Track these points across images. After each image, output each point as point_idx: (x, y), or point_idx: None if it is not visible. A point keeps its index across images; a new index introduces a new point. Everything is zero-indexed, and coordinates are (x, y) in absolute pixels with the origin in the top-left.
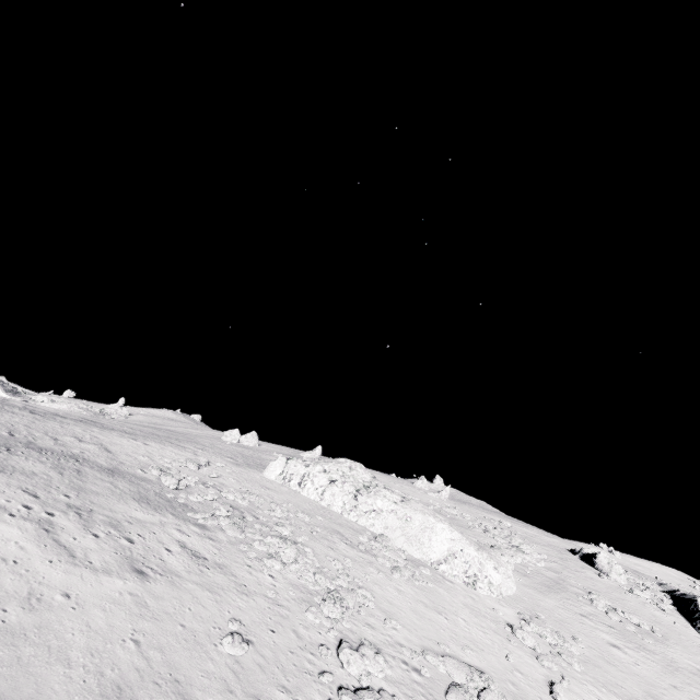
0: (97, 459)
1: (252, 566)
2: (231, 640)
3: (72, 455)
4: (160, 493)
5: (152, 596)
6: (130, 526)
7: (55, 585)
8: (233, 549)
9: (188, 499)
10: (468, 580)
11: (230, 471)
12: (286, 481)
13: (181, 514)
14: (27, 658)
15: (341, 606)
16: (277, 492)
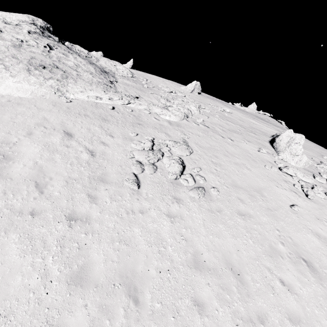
0: None
1: None
2: None
3: None
4: None
5: None
6: None
7: None
8: None
9: None
10: None
11: None
12: None
13: None
14: None
15: None
16: None
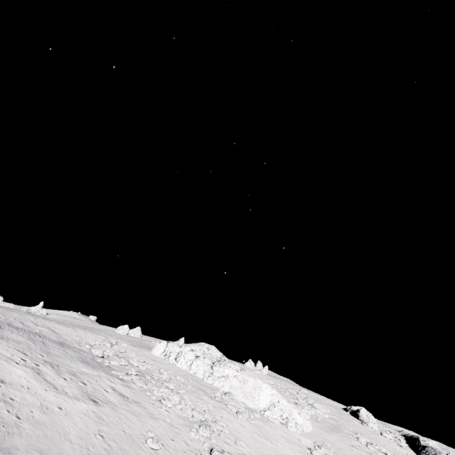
0: (51, 336)
1: (154, 404)
2: (152, 440)
3: (36, 333)
4: (93, 359)
5: (104, 414)
6: (82, 376)
7: (52, 402)
8: (142, 394)
9: (110, 363)
10: (283, 421)
11: (131, 349)
12: (166, 357)
13: (108, 372)
14: (50, 436)
15: (210, 429)
16: (161, 363)
